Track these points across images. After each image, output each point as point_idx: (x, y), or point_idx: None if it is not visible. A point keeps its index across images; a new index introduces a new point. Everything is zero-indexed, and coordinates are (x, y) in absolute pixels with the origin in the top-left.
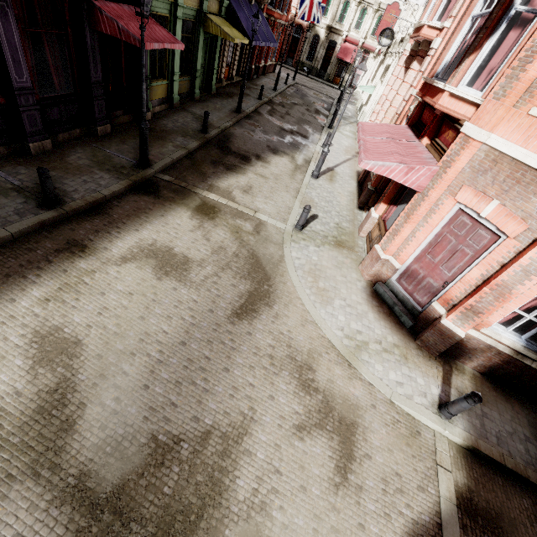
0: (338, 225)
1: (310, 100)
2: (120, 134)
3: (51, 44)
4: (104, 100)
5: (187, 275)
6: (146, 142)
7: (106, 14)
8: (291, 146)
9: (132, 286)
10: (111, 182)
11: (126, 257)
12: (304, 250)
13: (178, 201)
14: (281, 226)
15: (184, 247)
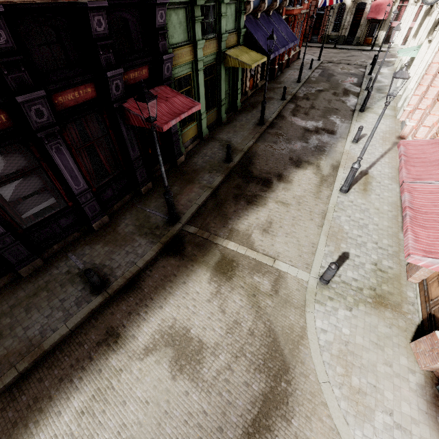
0: (376, 265)
1: (338, 79)
2: (159, 187)
3: (101, 144)
4: (145, 164)
5: (200, 370)
6: (172, 206)
7: (133, 112)
8: (316, 150)
9: (149, 390)
10: (146, 249)
11: (148, 347)
12: (331, 316)
13: (199, 260)
14: (303, 278)
15: (200, 326)
